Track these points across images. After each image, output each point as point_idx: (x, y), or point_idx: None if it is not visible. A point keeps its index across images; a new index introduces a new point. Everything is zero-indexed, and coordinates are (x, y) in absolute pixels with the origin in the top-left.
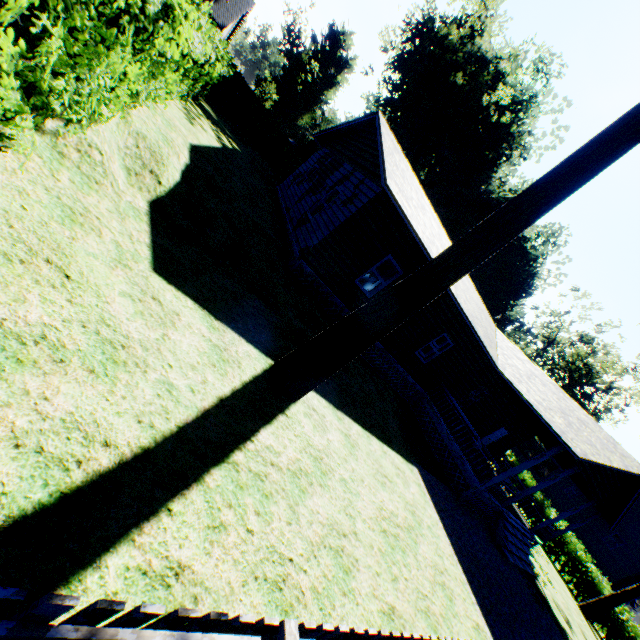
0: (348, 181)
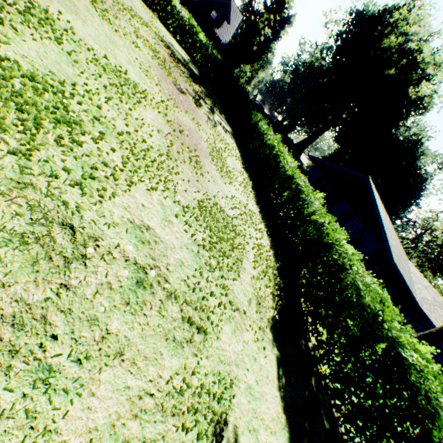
0: (352, 222)
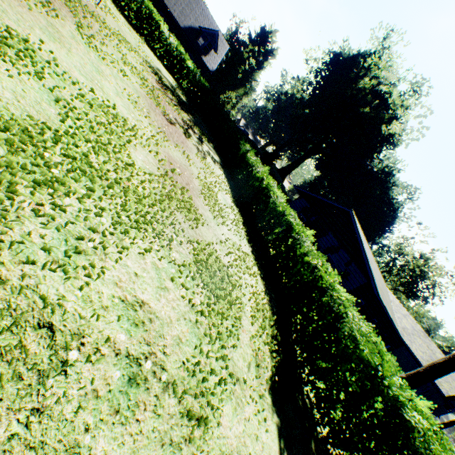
0: (338, 255)
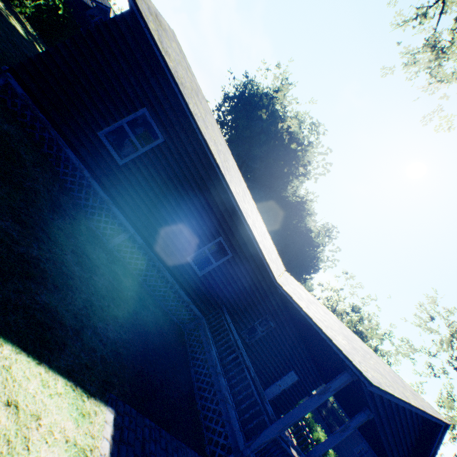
0: None
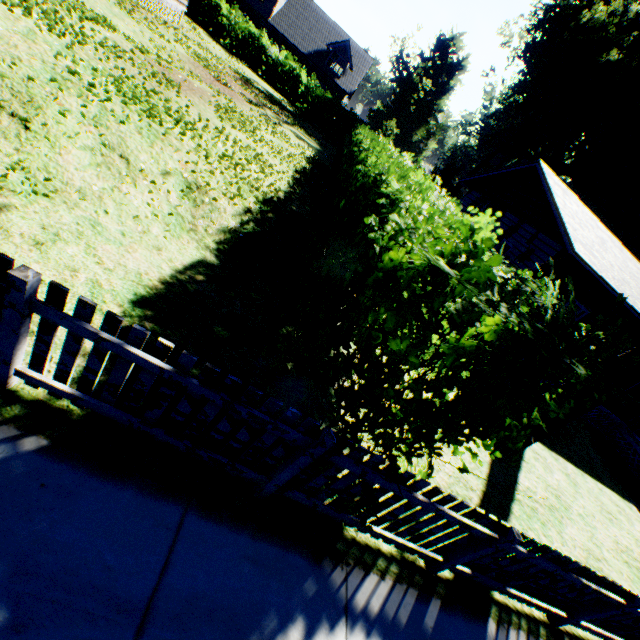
0: (517, 234)
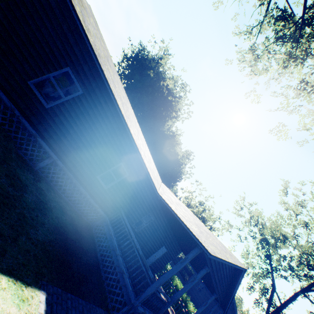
0: None
